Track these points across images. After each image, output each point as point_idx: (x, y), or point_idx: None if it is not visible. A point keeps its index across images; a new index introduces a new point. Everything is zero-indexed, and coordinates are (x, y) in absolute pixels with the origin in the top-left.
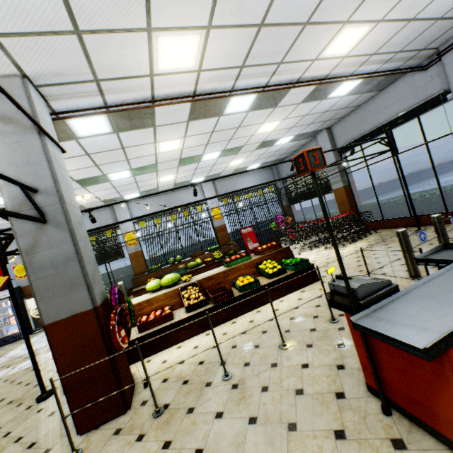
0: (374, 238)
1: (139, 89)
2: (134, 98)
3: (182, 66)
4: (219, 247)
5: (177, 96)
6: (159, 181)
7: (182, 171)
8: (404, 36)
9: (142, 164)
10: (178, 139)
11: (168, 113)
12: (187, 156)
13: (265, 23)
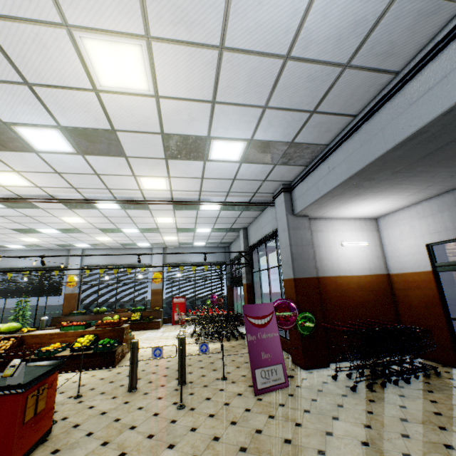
0: (233, 344)
1: (1, 191)
2: (3, 194)
3: (21, 184)
4: (143, 309)
5: (39, 196)
6: (99, 239)
7: (114, 236)
8: (215, 185)
9: (63, 227)
10: (76, 217)
11: (44, 203)
12: (104, 228)
13: (60, 172)
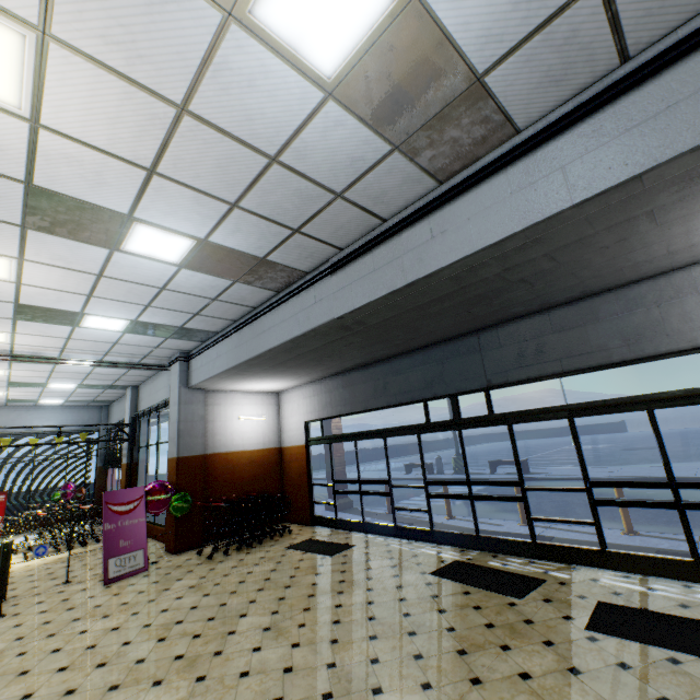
0: (91, 548)
1: None
2: None
3: None
4: None
5: None
6: None
7: None
8: (88, 345)
9: None
10: None
11: None
12: None
13: None
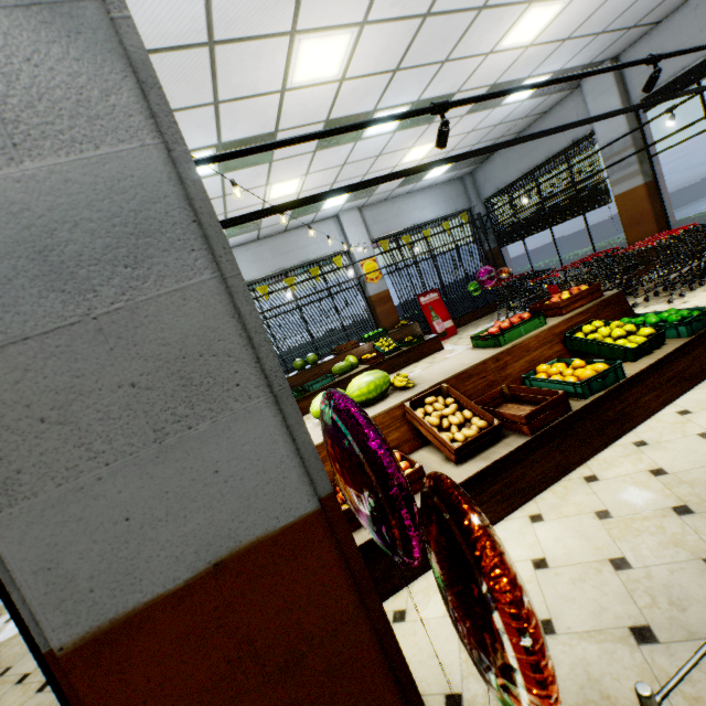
0: None
1: None
2: None
3: None
4: (384, 332)
5: None
6: (268, 197)
7: (317, 169)
8: None
9: (246, 130)
10: (345, 29)
11: None
12: (343, 115)
13: None
